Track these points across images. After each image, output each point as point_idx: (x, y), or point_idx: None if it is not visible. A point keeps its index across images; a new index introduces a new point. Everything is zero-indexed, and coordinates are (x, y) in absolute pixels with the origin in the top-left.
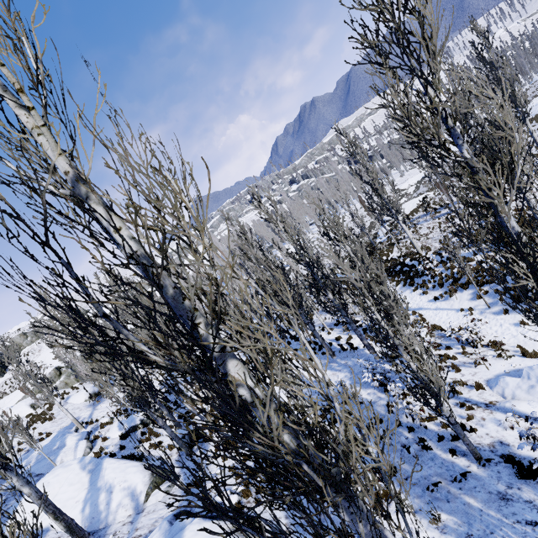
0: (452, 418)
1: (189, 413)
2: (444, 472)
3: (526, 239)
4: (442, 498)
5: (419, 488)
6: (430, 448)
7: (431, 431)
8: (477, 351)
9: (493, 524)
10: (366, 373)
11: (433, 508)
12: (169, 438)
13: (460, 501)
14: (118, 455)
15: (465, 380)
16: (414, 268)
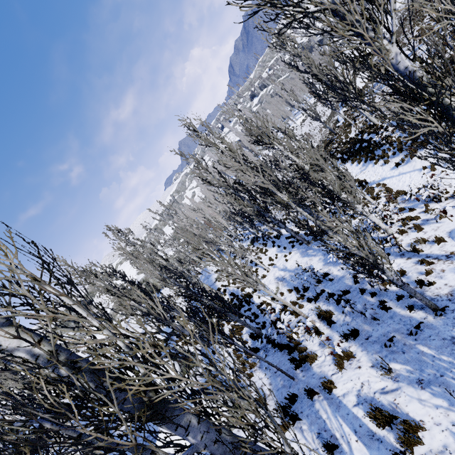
0: (399, 280)
1: None
2: (401, 328)
3: (427, 75)
4: (398, 351)
5: (378, 345)
6: (390, 308)
7: (392, 292)
8: (435, 207)
9: (443, 367)
10: (330, 254)
11: (389, 360)
12: None
13: (414, 351)
14: (163, 354)
15: (427, 237)
16: (372, 141)
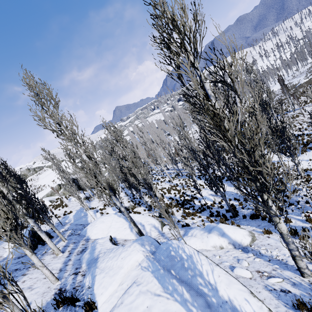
0: None
1: (151, 206)
2: None
3: None
4: None
5: None
6: None
7: None
8: None
9: None
10: None
11: None
12: (147, 214)
13: None
14: None
15: None
16: None
